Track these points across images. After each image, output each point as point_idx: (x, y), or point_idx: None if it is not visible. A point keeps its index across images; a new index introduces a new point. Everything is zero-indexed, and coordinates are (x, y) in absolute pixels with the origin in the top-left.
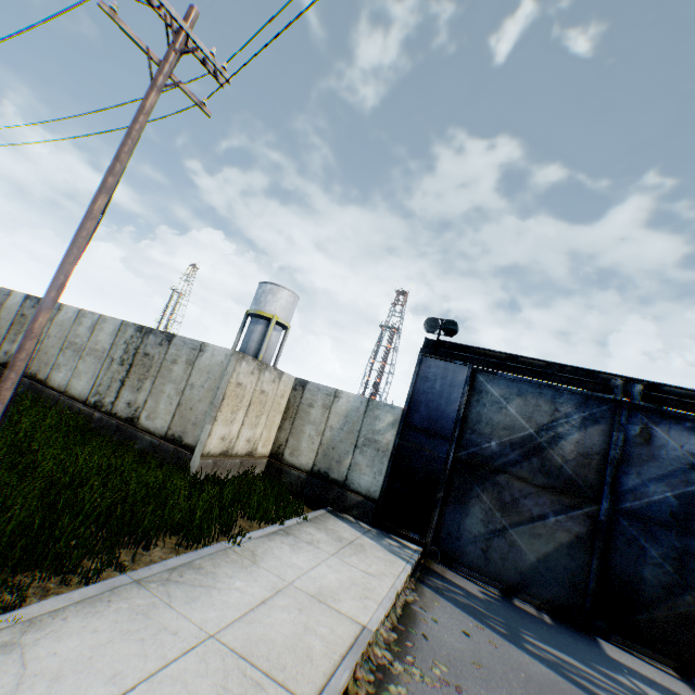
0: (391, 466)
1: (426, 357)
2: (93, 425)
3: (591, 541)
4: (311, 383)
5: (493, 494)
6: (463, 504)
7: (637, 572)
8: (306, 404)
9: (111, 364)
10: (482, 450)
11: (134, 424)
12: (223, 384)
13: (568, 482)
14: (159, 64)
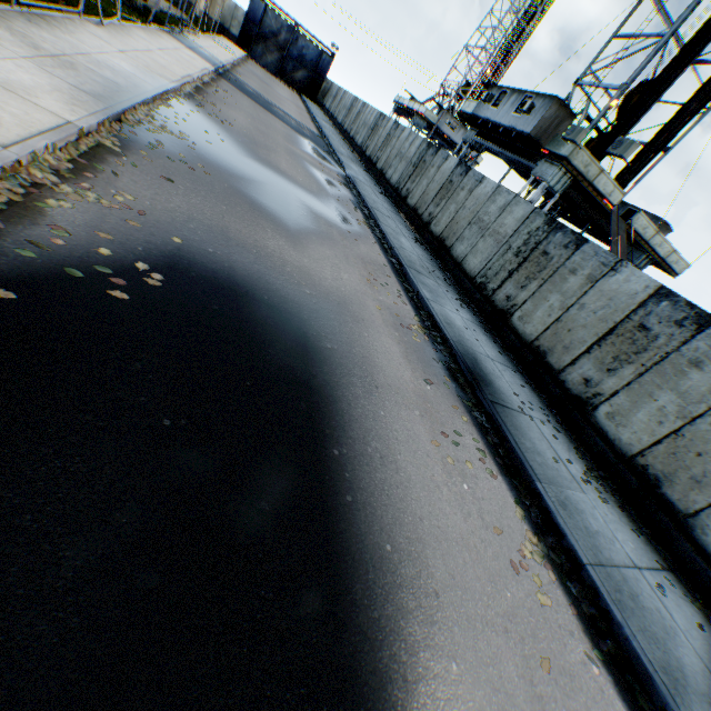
0: (242, 30)
1: None
2: None
3: (281, 61)
4: None
5: (265, 46)
6: (258, 46)
7: (287, 69)
8: None
9: None
10: (265, 33)
11: None
12: None
13: (281, 47)
14: None
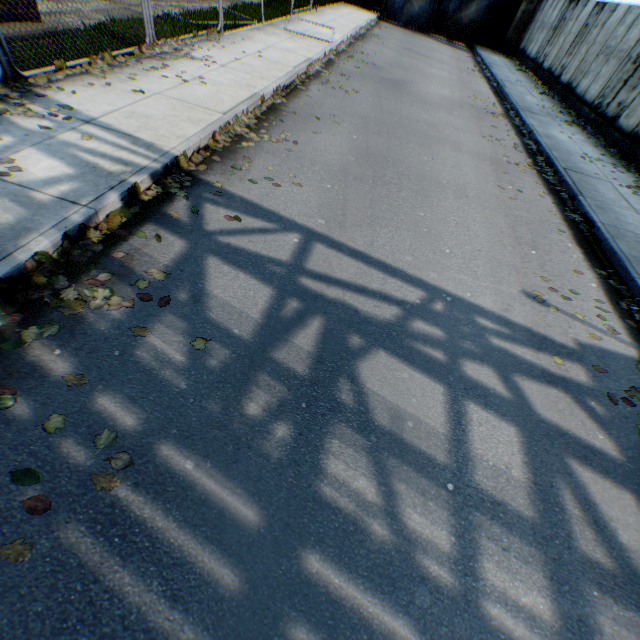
0: None
1: None
2: None
3: None
4: None
5: None
6: None
7: (448, 9)
8: None
9: None
10: None
11: None
12: None
13: None
14: None
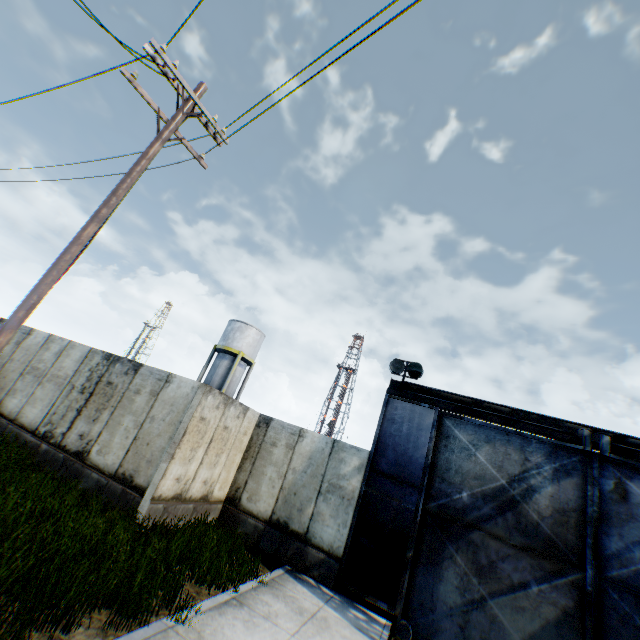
0: (357, 516)
1: (392, 398)
2: (38, 458)
3: (580, 617)
4: (275, 421)
5: (468, 554)
6: (435, 565)
7: None
8: (269, 443)
9: (71, 391)
10: (453, 501)
11: (83, 458)
12: (186, 418)
13: (547, 543)
14: (166, 122)
